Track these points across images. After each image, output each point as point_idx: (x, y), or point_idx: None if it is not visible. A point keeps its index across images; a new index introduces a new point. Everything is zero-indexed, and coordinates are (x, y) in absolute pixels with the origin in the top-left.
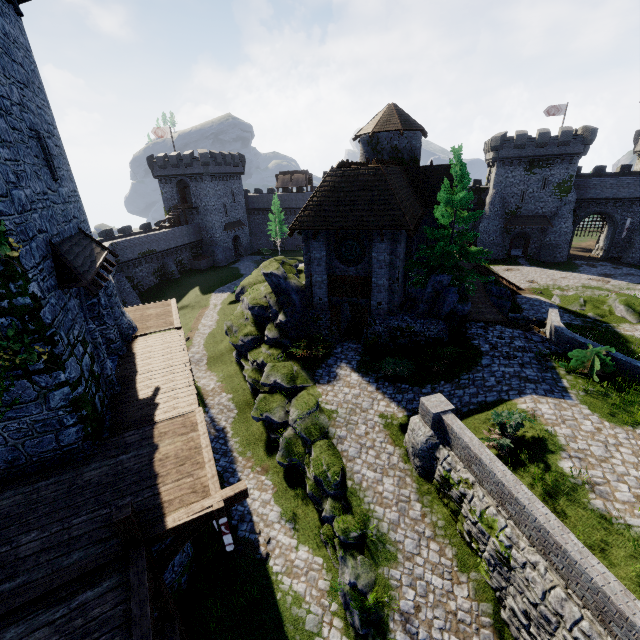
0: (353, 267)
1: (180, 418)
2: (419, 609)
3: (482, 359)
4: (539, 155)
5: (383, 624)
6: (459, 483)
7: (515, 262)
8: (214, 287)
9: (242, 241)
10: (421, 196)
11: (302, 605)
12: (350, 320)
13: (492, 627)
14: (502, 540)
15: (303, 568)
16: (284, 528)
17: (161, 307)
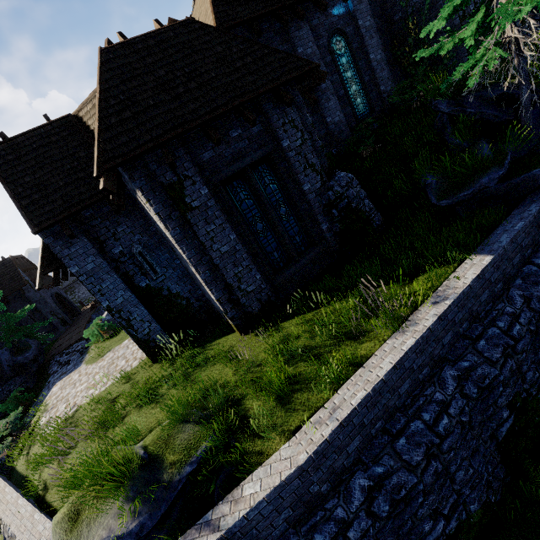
0: None
1: None
2: None
3: (48, 381)
4: None
5: None
6: None
7: None
8: None
9: None
10: None
11: None
12: None
13: None
14: None
15: None
16: None
17: None
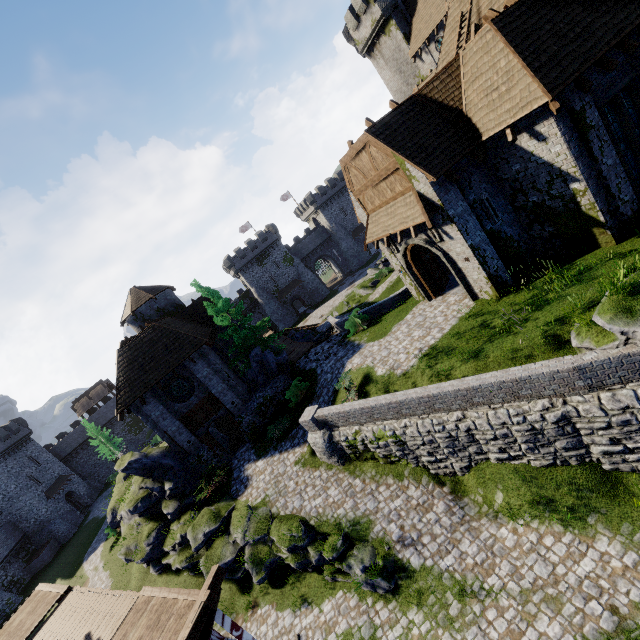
0: (192, 397)
1: (130, 614)
2: (403, 527)
3: (317, 372)
4: (258, 253)
5: (397, 563)
6: (356, 438)
7: (306, 315)
8: (80, 558)
9: (79, 492)
10: (204, 323)
11: (353, 632)
12: (228, 438)
13: (435, 485)
14: (389, 434)
15: (335, 613)
16: (302, 614)
17: (29, 604)
